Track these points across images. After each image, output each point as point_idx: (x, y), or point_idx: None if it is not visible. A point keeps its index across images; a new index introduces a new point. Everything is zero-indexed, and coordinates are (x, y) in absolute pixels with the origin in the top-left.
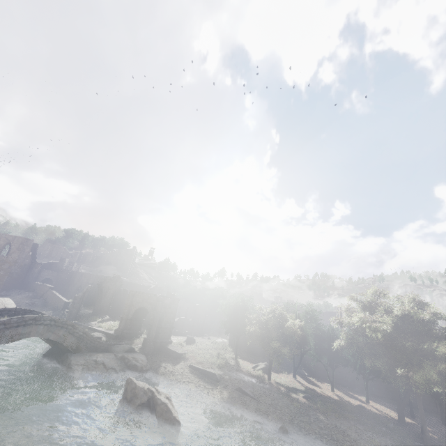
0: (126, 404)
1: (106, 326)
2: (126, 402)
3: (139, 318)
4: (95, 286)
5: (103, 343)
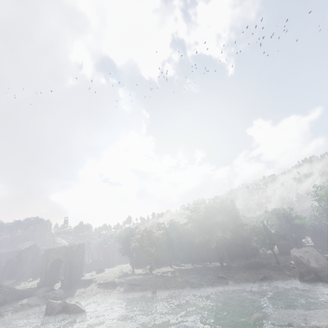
0: (48, 317)
1: (29, 284)
2: (48, 316)
3: (56, 268)
4: (15, 260)
5: (26, 292)
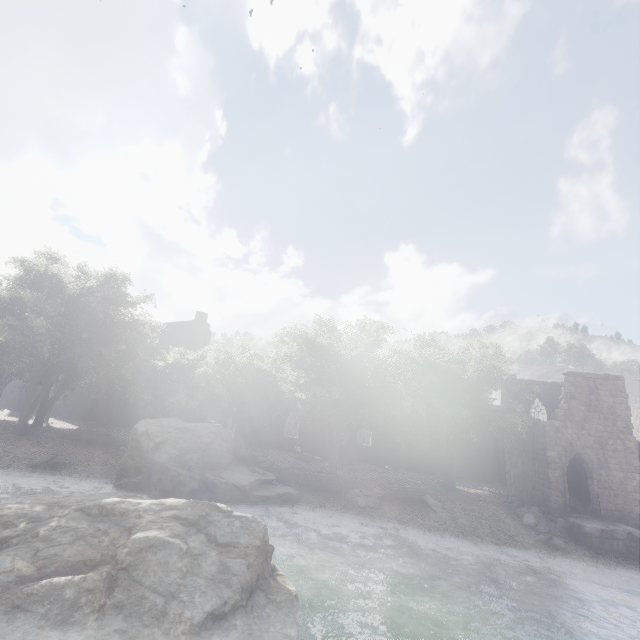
0: None
1: None
2: None
3: None
4: None
5: None
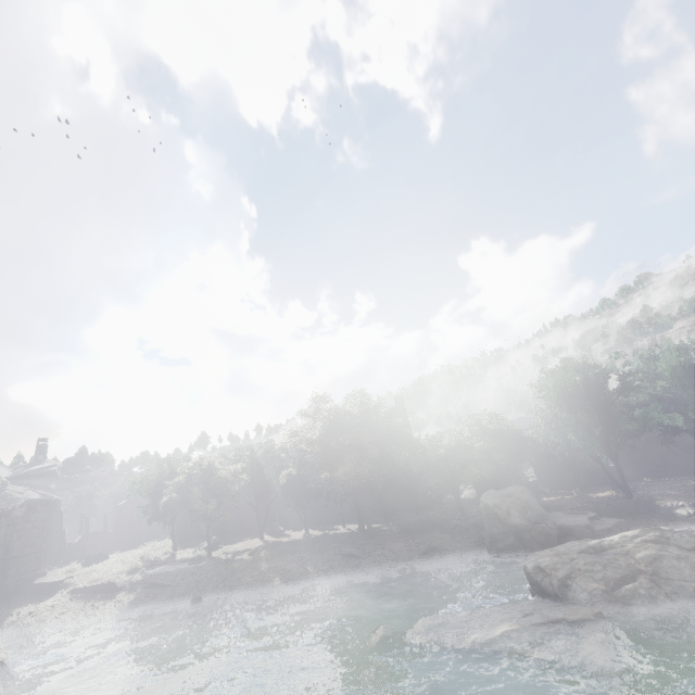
0: None
1: None
2: None
3: None
4: None
5: None
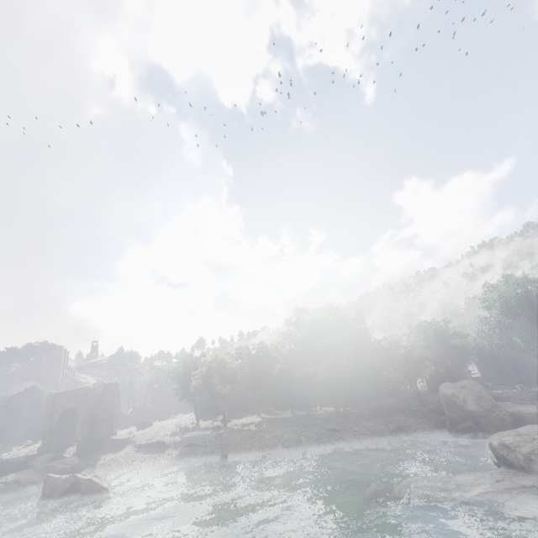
0: (46, 501)
1: (25, 450)
2: (46, 499)
3: (68, 424)
4: (4, 412)
5: (15, 463)
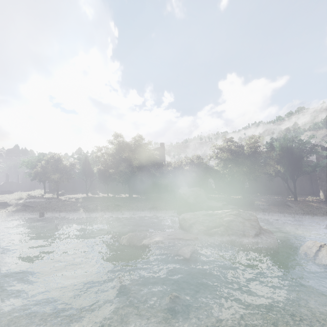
0: None
1: None
2: None
3: None
4: None
5: None
